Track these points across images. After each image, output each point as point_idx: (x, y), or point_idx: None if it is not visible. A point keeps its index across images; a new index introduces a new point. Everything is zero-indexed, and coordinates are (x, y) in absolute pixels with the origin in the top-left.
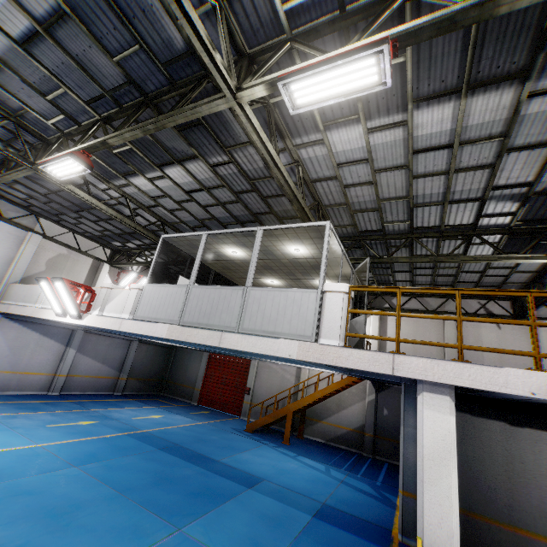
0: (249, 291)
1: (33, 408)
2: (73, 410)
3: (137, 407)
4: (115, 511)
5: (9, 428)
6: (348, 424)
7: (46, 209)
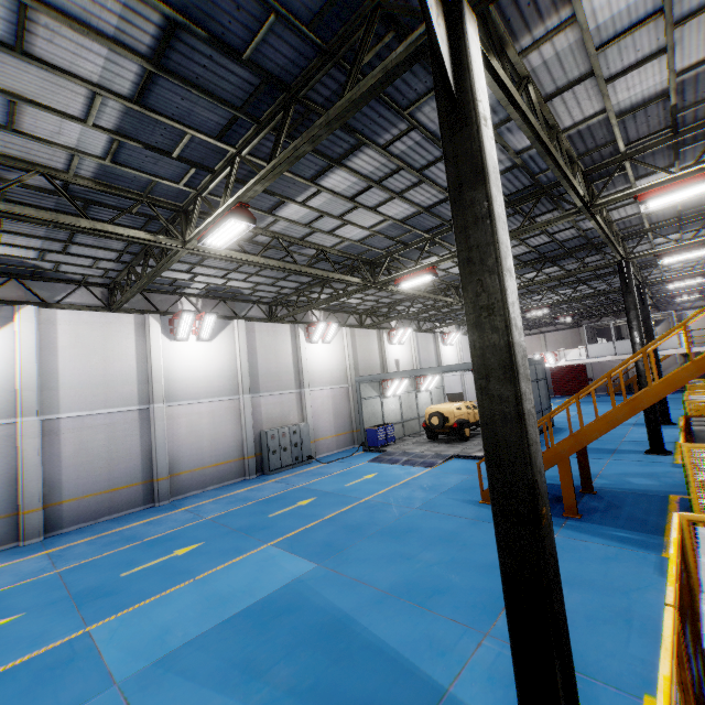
0: None
1: None
2: None
3: None
4: None
5: None
6: None
7: None
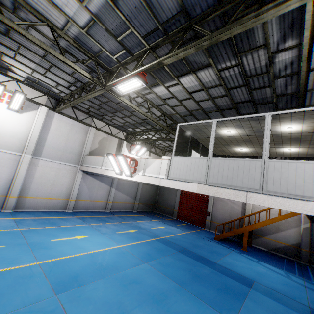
0: (267, 163)
1: (104, 221)
2: (121, 222)
3: (148, 220)
4: (187, 301)
5: (101, 234)
6: (285, 241)
7: (97, 113)
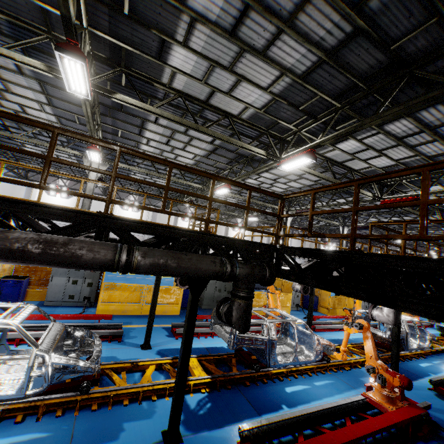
0: None
1: None
2: None
3: None
4: None
5: None
6: None
7: None
